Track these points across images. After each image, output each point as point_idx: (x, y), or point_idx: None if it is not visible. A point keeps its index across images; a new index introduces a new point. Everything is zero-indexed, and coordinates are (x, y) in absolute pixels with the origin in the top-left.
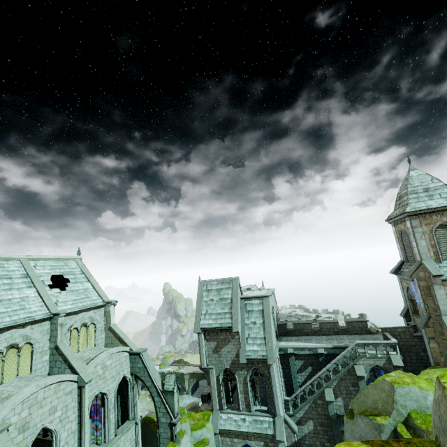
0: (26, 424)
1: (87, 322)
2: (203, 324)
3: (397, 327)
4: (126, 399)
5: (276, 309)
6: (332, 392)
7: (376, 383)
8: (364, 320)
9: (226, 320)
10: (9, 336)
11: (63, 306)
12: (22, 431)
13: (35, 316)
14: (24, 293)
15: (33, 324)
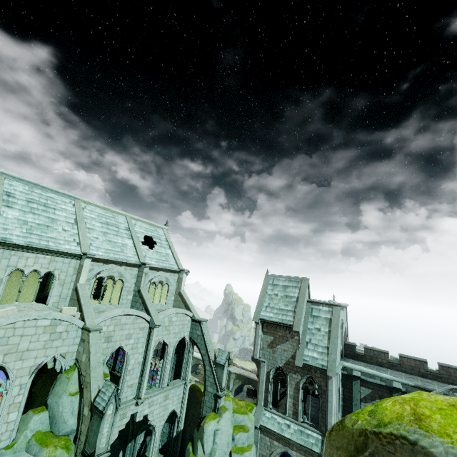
0: (110, 337)
1: (163, 281)
2: (263, 315)
3: None
4: (181, 359)
5: (345, 327)
6: None
7: None
8: None
9: (288, 318)
10: (110, 268)
11: (149, 261)
12: (106, 341)
13: (130, 260)
14: (125, 241)
15: (127, 266)
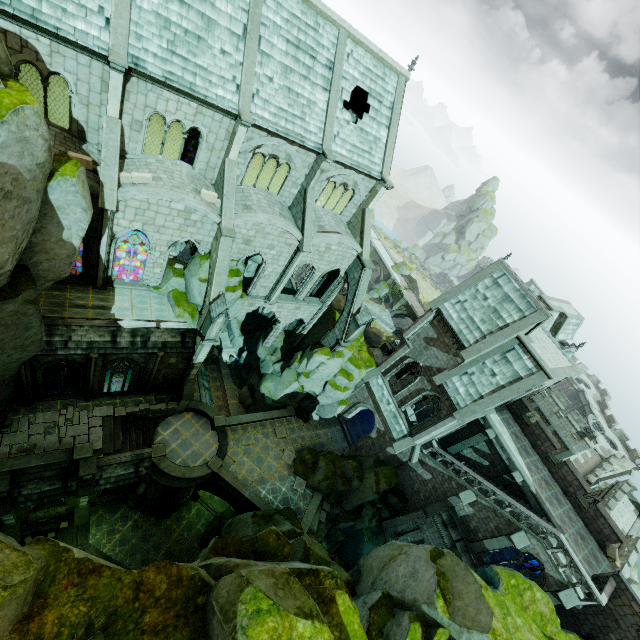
0: (250, 241)
1: (349, 184)
2: (445, 308)
3: (637, 602)
4: (329, 284)
5: (546, 386)
6: (473, 500)
7: (484, 598)
8: (621, 537)
9: (469, 336)
10: (276, 144)
11: (338, 147)
12: (245, 243)
13: (307, 140)
14: (315, 96)
15: (301, 147)
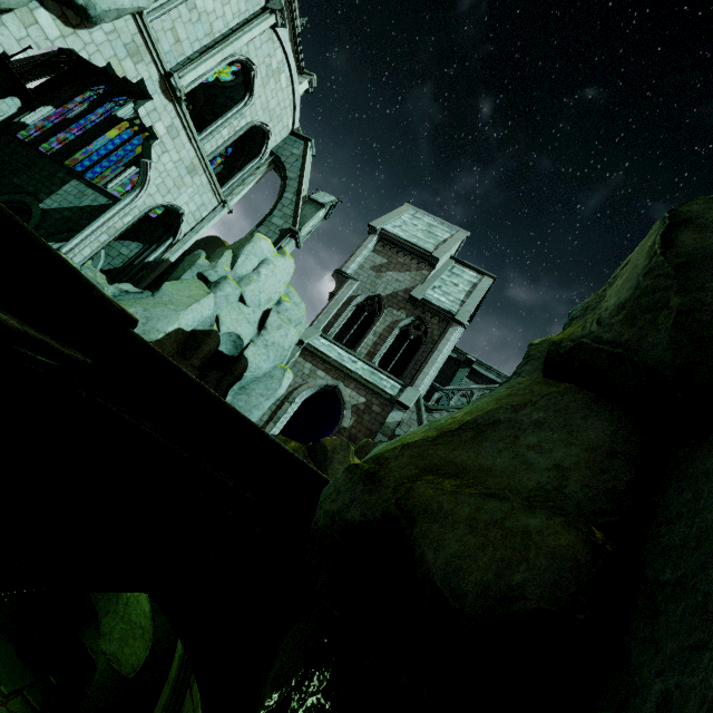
0: None
1: None
2: (388, 228)
3: None
4: (234, 172)
5: None
6: None
7: None
8: None
9: (426, 245)
10: None
11: None
12: None
13: None
14: None
15: None
